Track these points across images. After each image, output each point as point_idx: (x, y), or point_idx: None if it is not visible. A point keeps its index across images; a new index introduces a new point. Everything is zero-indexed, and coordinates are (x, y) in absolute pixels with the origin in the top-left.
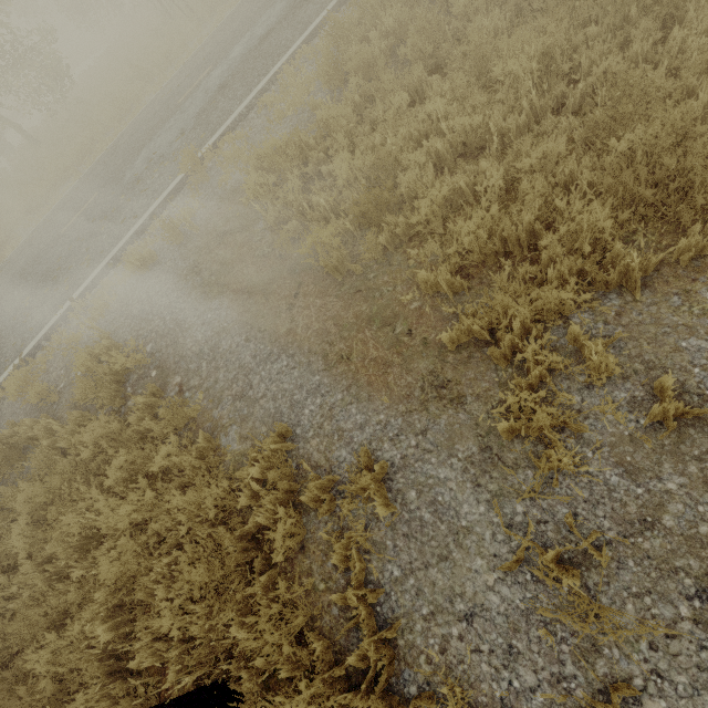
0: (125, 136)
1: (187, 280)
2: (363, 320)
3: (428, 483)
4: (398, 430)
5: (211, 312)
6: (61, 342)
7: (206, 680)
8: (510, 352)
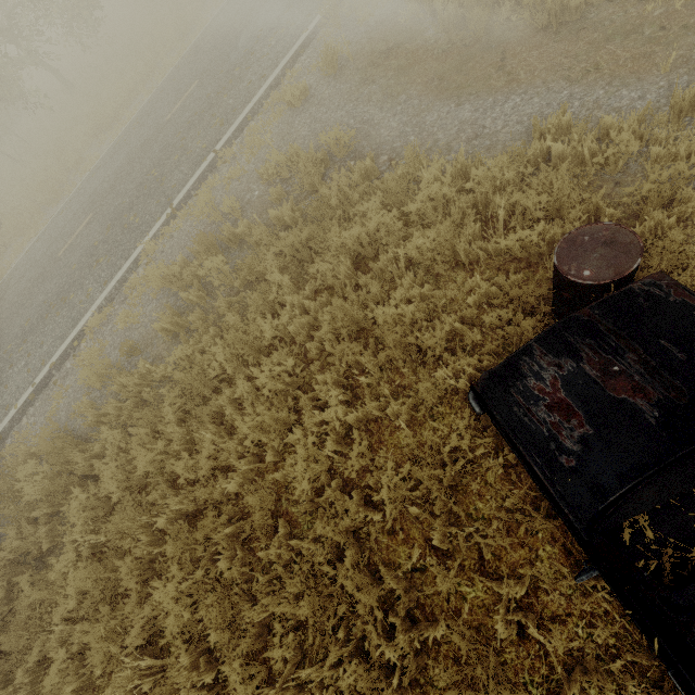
0: (204, 39)
1: (360, 92)
2: (599, 42)
3: None
4: (687, 83)
5: (401, 105)
6: (214, 186)
7: None
8: None
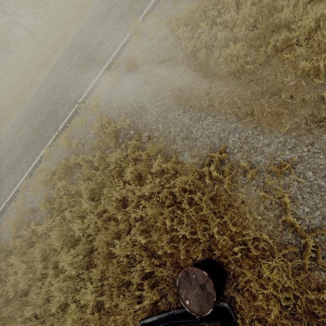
0: (86, 24)
1: (142, 87)
2: (257, 94)
3: (320, 168)
4: (294, 145)
5: (159, 101)
6: (76, 123)
7: (202, 258)
8: None
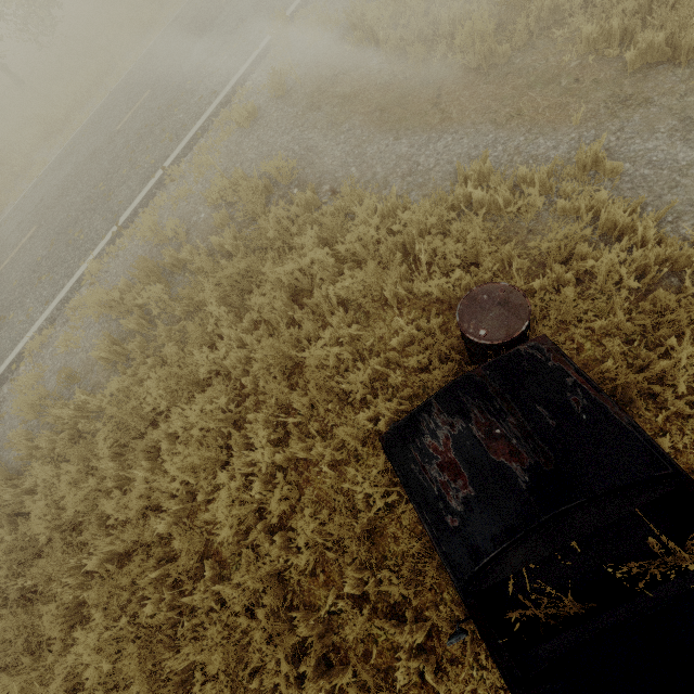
0: (159, 46)
1: (306, 117)
2: (523, 88)
3: (639, 155)
4: (594, 137)
5: (344, 134)
6: (162, 205)
7: None
8: (689, 54)
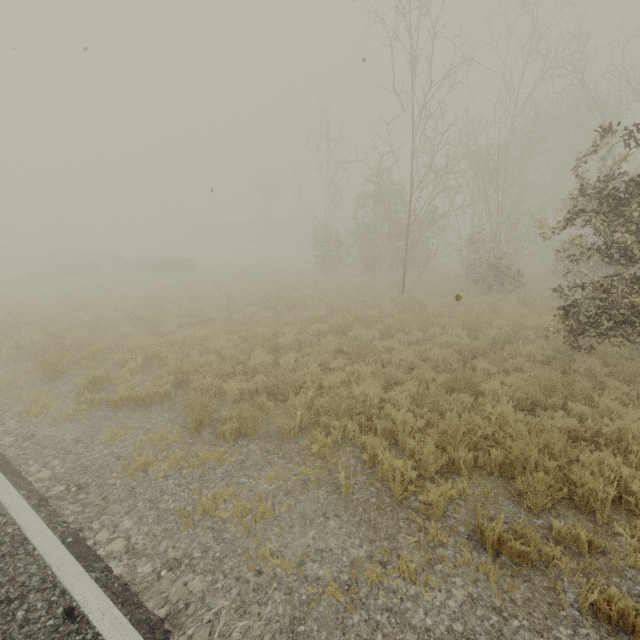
0: None
1: None
2: None
3: None
4: None
5: None
6: None
7: None
8: None
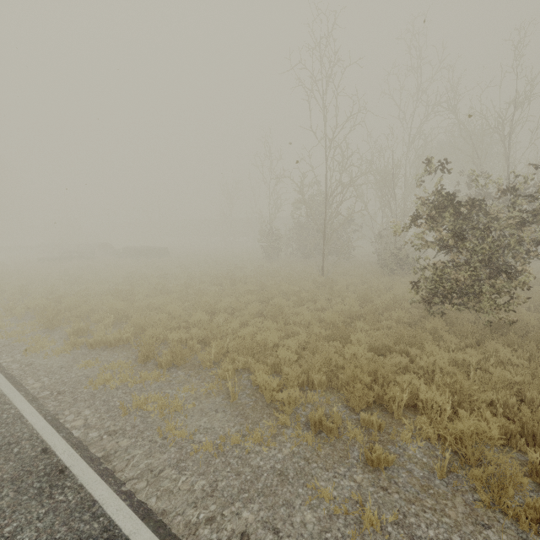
0: None
1: None
2: None
3: None
4: None
5: None
6: None
7: None
8: None
